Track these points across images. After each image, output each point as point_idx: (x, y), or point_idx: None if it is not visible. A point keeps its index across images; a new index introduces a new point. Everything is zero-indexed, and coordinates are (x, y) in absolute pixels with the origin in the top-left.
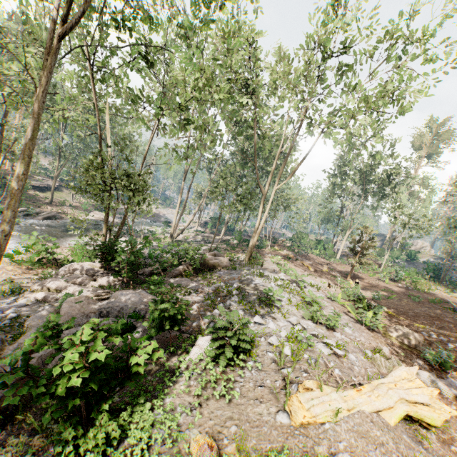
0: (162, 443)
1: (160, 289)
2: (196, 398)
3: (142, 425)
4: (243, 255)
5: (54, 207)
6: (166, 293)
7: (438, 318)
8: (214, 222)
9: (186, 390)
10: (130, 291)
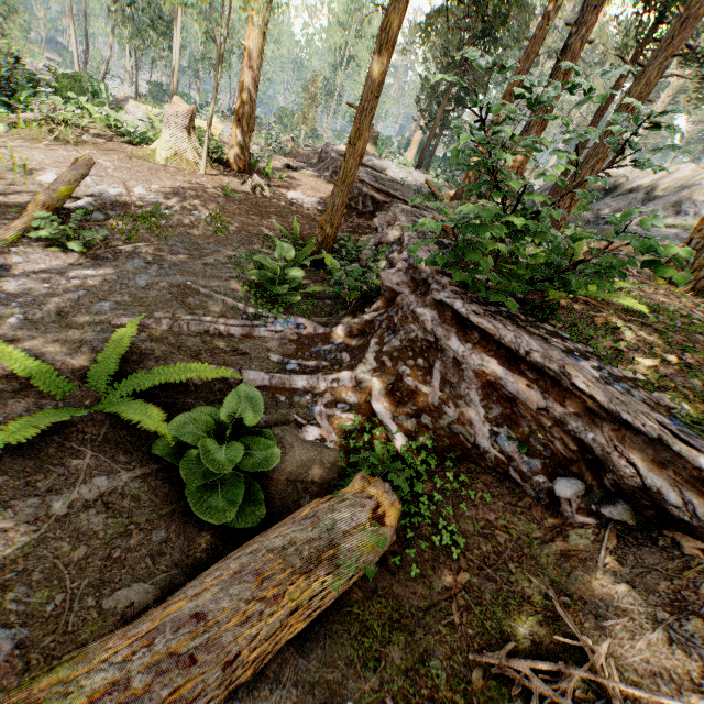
0: None
1: None
2: None
3: None
4: None
5: None
6: None
7: None
8: (157, 91)
9: None
10: None
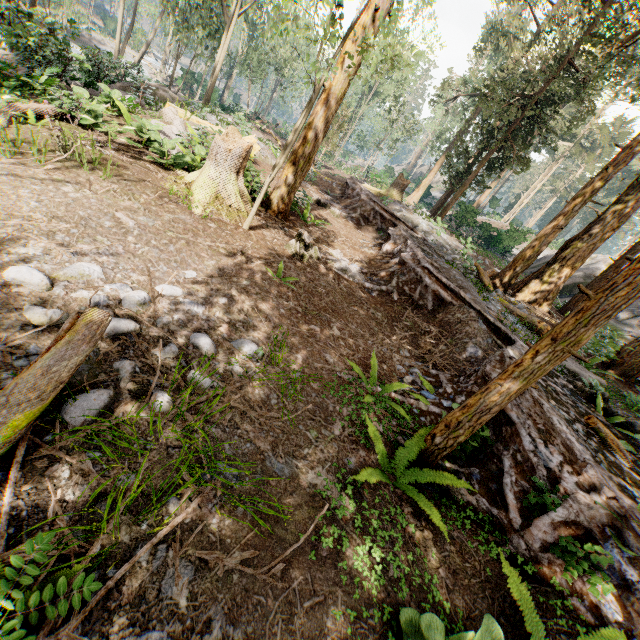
0: None
1: None
2: None
3: None
4: None
5: None
6: None
7: None
8: (188, 78)
9: None
10: None
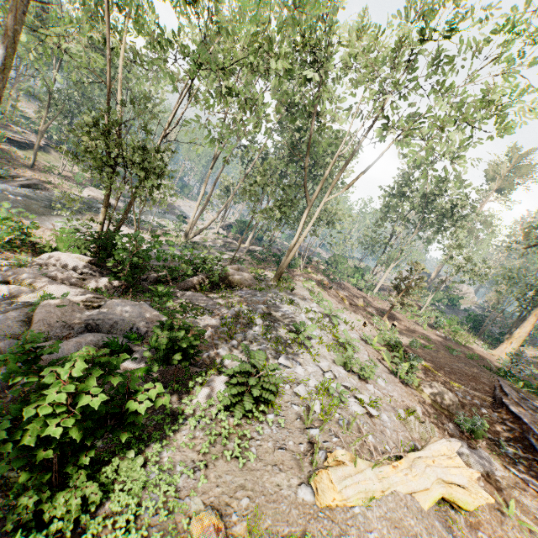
0: (154, 512)
1: (167, 304)
2: (201, 456)
3: (130, 487)
4: (270, 273)
5: (37, 172)
6: (173, 309)
7: (475, 378)
8: (240, 226)
9: (190, 446)
10: (128, 302)
